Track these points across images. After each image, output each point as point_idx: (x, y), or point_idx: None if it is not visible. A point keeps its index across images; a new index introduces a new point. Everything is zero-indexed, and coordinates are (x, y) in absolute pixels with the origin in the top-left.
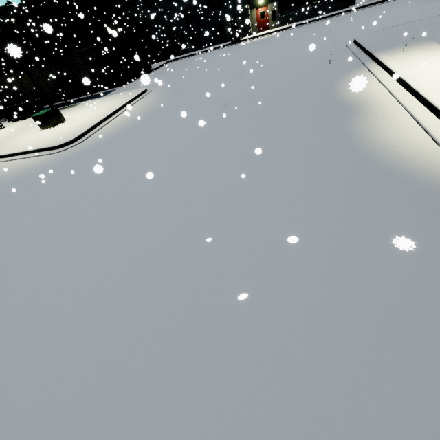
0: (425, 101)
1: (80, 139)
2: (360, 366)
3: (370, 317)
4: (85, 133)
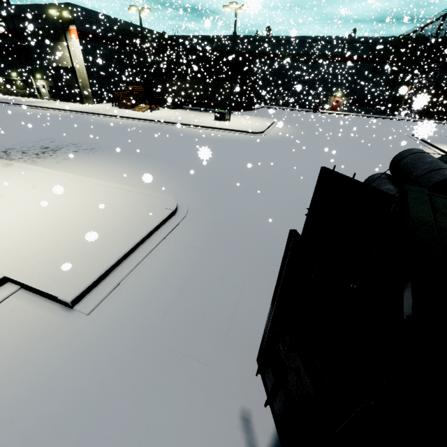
0: None
1: (263, 133)
2: None
3: None
4: (264, 131)
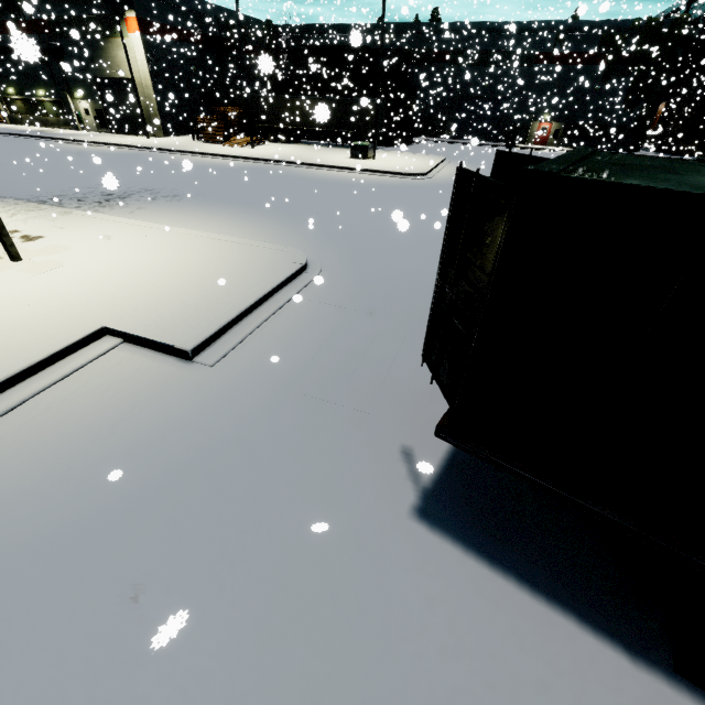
0: None
1: (426, 175)
2: None
3: None
4: (428, 172)
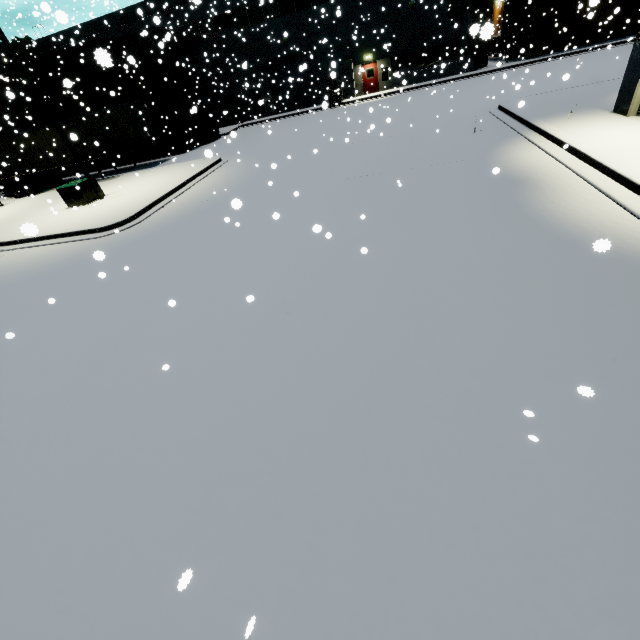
0: (613, 173)
1: (136, 219)
2: (623, 458)
3: (618, 406)
4: (142, 211)
